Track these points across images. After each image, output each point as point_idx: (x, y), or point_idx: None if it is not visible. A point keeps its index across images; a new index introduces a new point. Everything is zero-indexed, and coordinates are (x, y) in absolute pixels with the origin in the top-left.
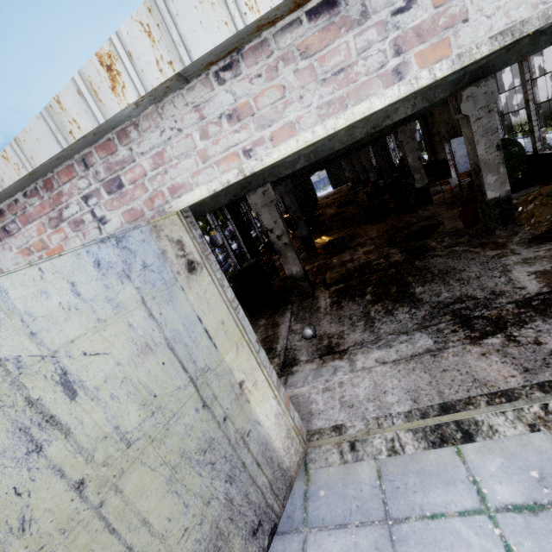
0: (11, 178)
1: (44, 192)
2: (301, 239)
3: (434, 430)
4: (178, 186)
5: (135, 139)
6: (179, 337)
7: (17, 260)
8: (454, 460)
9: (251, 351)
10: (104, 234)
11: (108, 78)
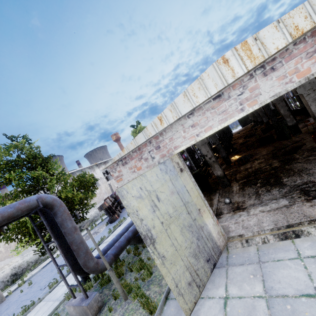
0: (132, 148)
1: (138, 151)
2: (222, 158)
3: (282, 234)
4: (176, 146)
5: (164, 134)
6: (180, 191)
7: (127, 171)
8: (290, 244)
9: (202, 199)
10: (154, 162)
11: (160, 122)
